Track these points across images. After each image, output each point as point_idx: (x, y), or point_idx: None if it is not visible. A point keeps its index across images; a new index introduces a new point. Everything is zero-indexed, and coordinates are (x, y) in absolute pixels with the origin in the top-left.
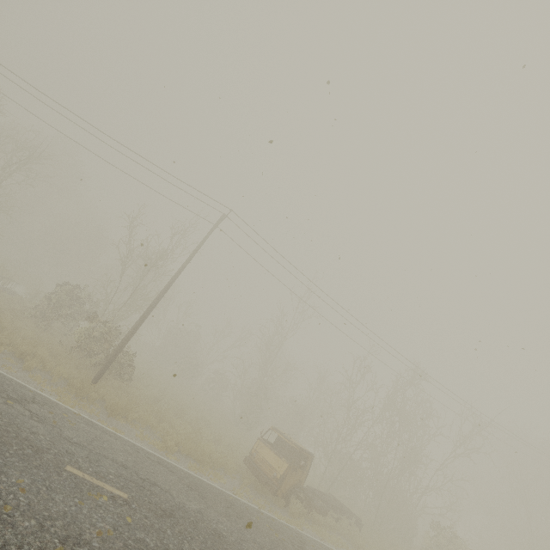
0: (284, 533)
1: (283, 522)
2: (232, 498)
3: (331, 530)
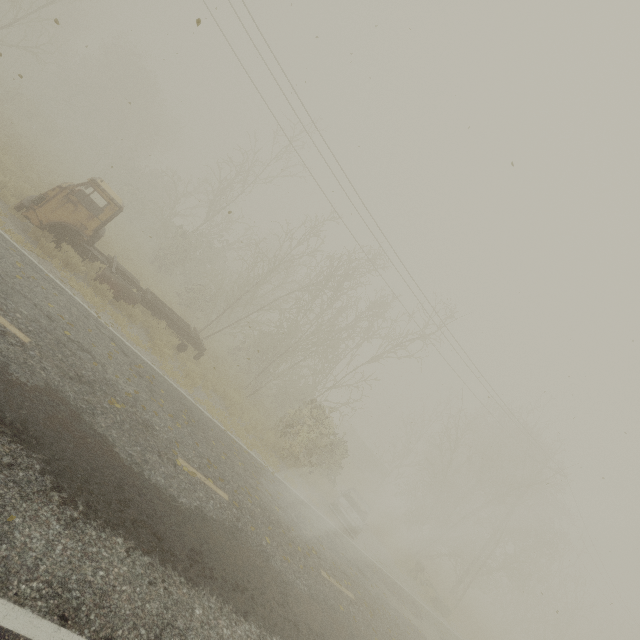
0: None
1: None
2: None
3: (131, 320)
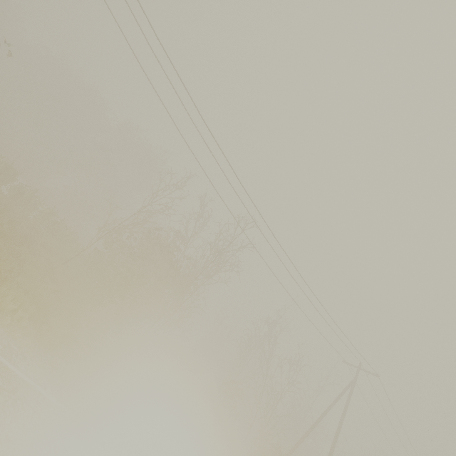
0: None
1: None
2: None
3: None
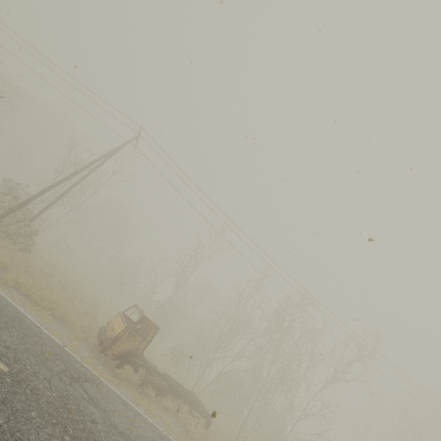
0: (69, 364)
1: (86, 366)
2: (31, 322)
3: (165, 411)
